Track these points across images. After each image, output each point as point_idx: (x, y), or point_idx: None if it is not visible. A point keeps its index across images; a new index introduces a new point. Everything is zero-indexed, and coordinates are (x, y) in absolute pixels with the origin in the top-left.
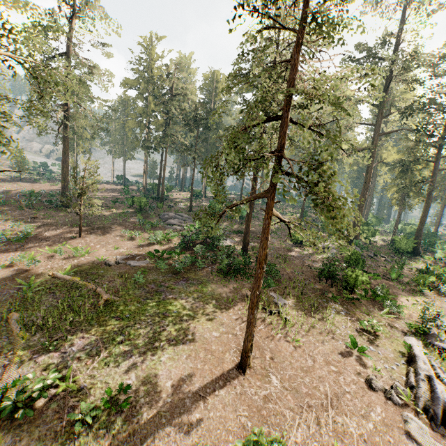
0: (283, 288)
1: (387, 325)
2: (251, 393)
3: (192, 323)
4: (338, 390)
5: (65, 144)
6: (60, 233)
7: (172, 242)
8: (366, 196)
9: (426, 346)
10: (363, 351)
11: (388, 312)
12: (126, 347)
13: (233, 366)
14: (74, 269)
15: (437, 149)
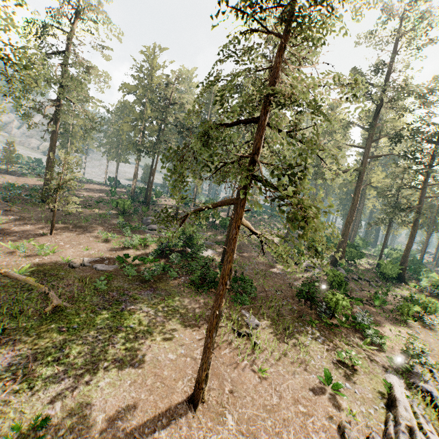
0: (259, 307)
1: (366, 358)
2: (199, 436)
3: (148, 340)
4: (304, 438)
5: (53, 139)
6: (30, 229)
7: (149, 247)
8: (353, 218)
9: (408, 387)
10: (338, 389)
11: (369, 343)
12: (61, 365)
13: (184, 398)
14: (31, 268)
15: (424, 176)
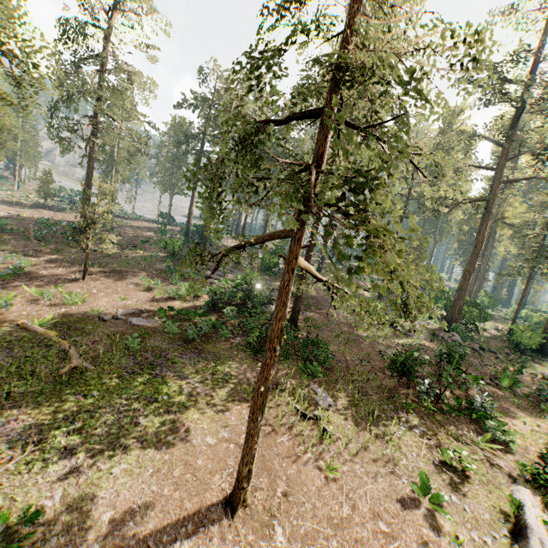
0: (335, 382)
1: (485, 461)
2: None
3: (183, 417)
4: None
5: (91, 165)
6: (61, 273)
7: (200, 299)
8: (476, 265)
9: (547, 507)
10: (438, 502)
11: (490, 439)
12: (70, 443)
13: (220, 499)
14: (54, 320)
15: None
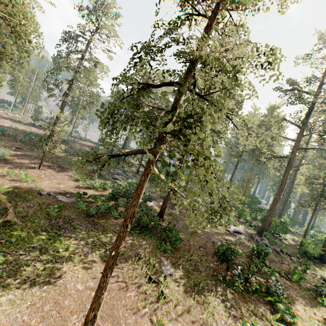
0: (178, 258)
1: None
2: None
3: (66, 266)
4: None
5: (62, 105)
6: (27, 162)
7: (106, 191)
8: (281, 196)
9: None
10: None
11: (279, 318)
12: None
13: None
14: (9, 189)
15: None
